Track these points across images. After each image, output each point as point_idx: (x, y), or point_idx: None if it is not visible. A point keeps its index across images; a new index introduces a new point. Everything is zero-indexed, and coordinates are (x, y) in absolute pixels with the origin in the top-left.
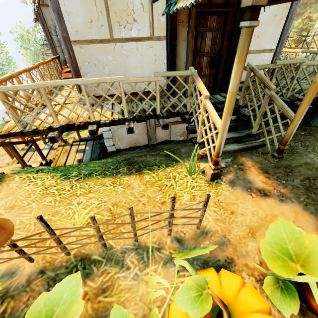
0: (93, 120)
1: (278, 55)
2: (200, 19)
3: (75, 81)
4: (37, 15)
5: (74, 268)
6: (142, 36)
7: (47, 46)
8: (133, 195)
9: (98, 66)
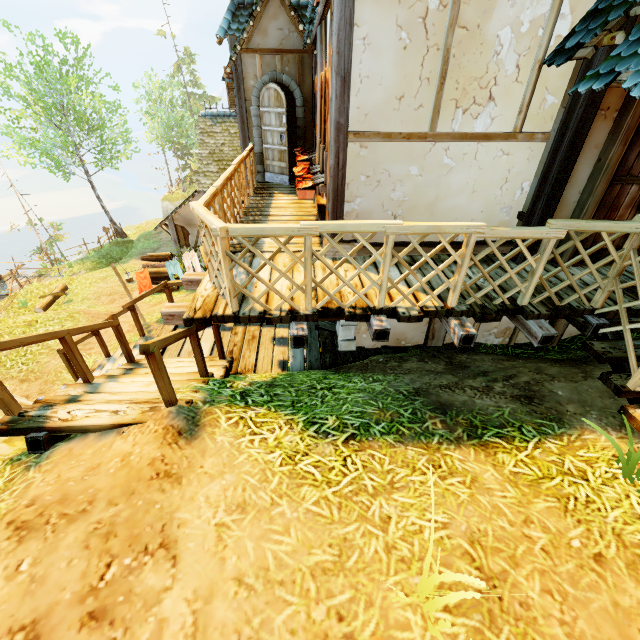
0: (380, 306)
1: None
2: None
3: (382, 226)
4: (232, 67)
5: None
6: (495, 131)
7: (211, 120)
8: (503, 515)
9: (383, 185)
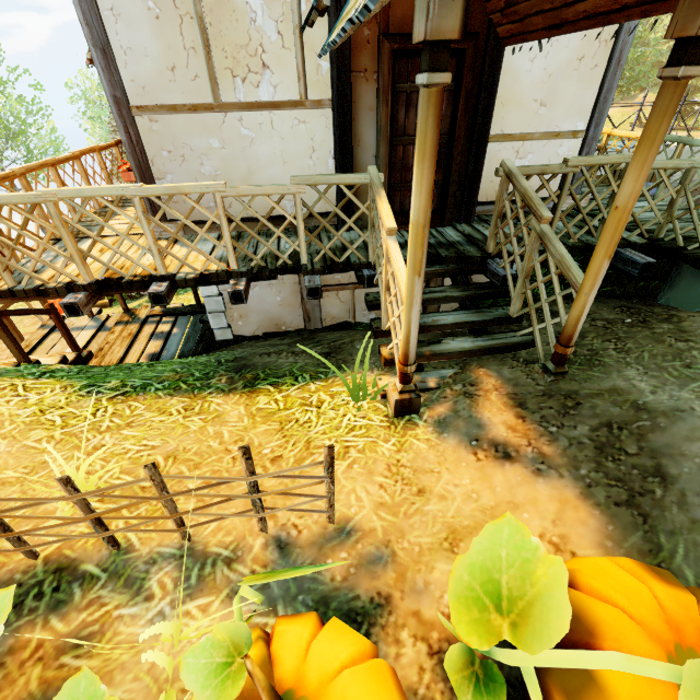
0: (162, 273)
1: (594, 146)
2: (402, 66)
3: (120, 189)
4: None
5: (35, 586)
6: (282, 99)
7: None
8: (220, 438)
9: (189, 160)
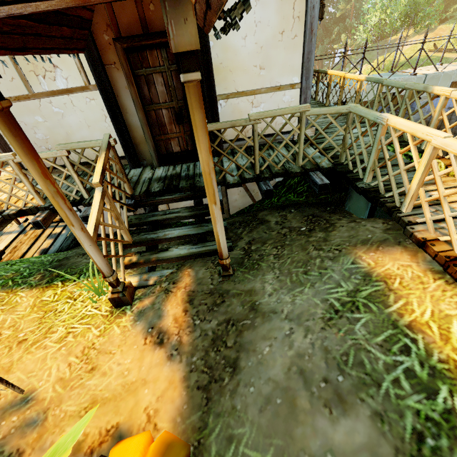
0: None
1: (309, 93)
2: (135, 58)
3: None
4: None
5: None
6: (74, 86)
7: None
8: (2, 324)
9: (26, 131)
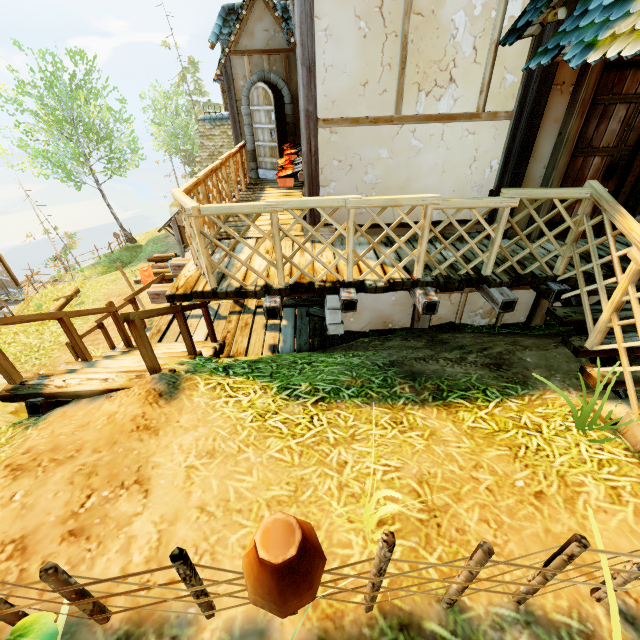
0: (349, 280)
1: None
2: (608, 78)
3: (342, 201)
4: (222, 69)
5: None
6: (458, 111)
7: (210, 123)
8: (455, 461)
9: (355, 169)
